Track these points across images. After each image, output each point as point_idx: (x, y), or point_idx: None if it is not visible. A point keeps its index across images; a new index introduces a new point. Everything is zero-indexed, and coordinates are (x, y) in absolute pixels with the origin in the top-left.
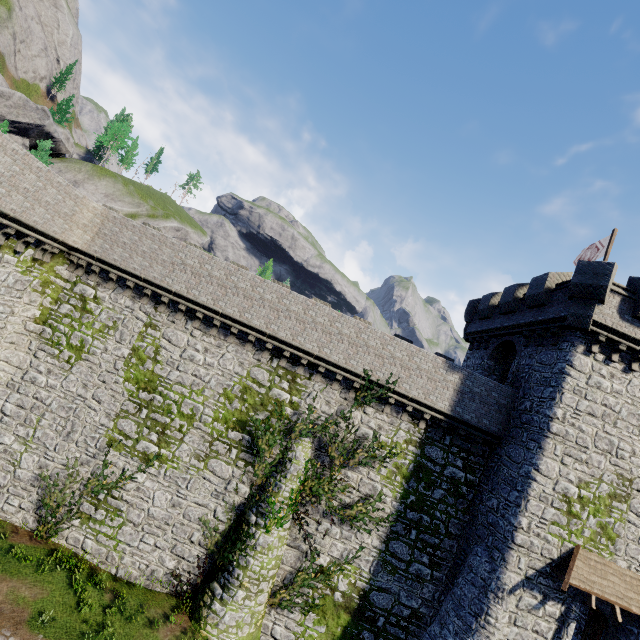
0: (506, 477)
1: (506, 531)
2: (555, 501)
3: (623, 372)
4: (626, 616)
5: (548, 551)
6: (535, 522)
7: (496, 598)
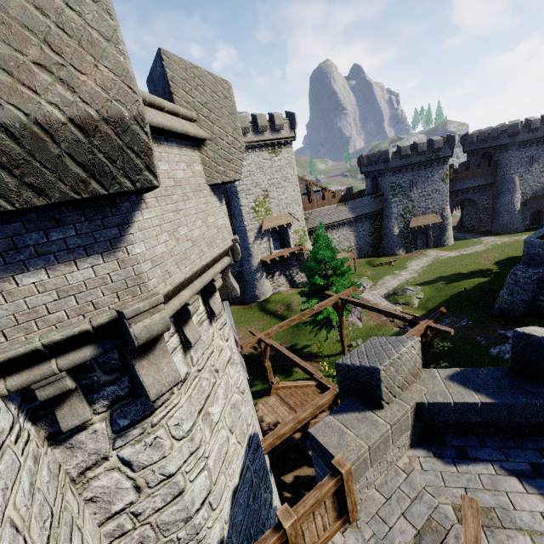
0: (237, 214)
1: (244, 230)
2: (251, 211)
3: (248, 156)
4: (284, 227)
5: (256, 226)
6: (249, 221)
7: (251, 248)
